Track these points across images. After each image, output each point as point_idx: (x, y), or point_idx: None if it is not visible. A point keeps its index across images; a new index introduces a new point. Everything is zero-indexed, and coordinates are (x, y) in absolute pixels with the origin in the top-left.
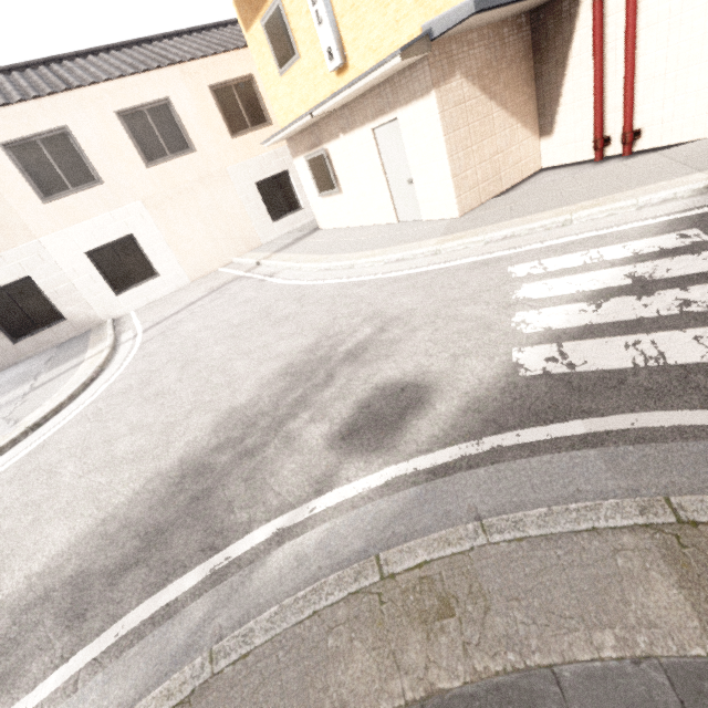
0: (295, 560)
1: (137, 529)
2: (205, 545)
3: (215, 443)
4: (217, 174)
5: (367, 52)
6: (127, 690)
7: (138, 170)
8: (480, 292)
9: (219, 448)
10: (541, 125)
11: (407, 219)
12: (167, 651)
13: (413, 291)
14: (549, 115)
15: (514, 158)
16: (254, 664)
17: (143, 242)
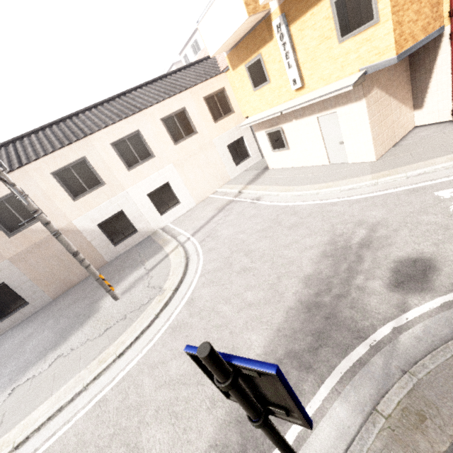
0: (415, 339)
1: (304, 332)
2: (355, 336)
3: (312, 292)
4: (208, 143)
5: (319, 80)
6: (369, 390)
7: (171, 147)
8: (425, 208)
9: (318, 295)
10: (414, 103)
11: (336, 162)
12: (376, 376)
13: (376, 208)
14: (420, 98)
15: (401, 124)
16: (435, 375)
17: (173, 185)
